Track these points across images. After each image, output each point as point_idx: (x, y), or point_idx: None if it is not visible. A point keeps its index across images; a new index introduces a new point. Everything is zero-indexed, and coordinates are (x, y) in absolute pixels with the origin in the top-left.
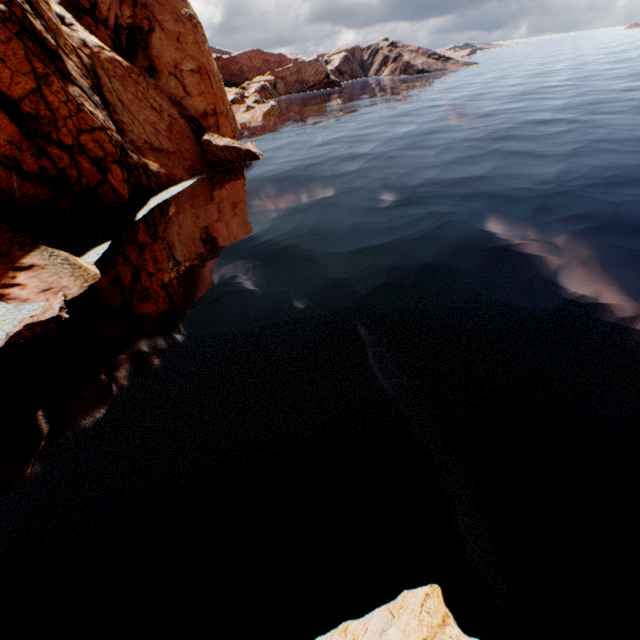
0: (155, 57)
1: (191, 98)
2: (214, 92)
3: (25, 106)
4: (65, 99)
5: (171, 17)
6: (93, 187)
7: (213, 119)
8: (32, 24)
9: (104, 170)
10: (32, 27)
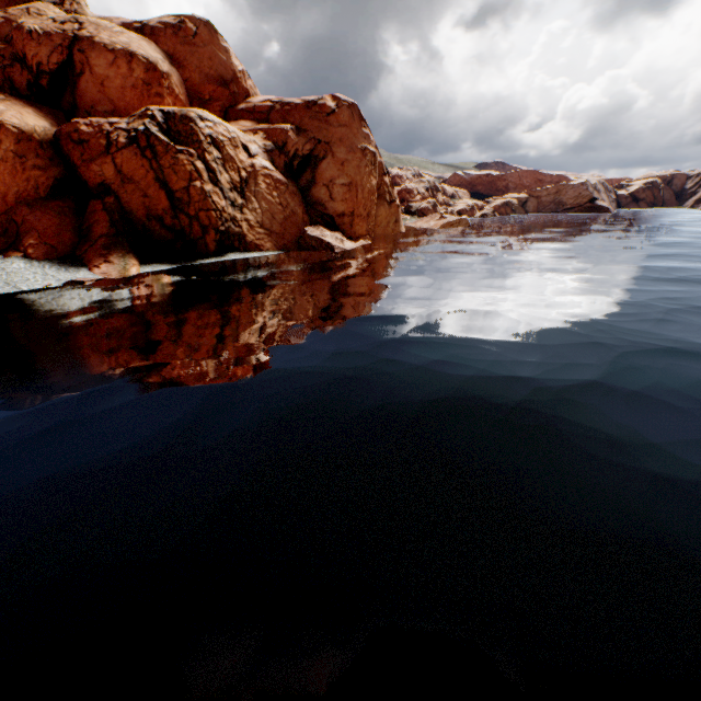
0: (318, 174)
1: (334, 202)
2: (357, 200)
3: (178, 194)
4: (201, 193)
5: (346, 150)
6: (196, 240)
7: (349, 219)
8: (205, 157)
9: (206, 232)
10: (205, 159)
